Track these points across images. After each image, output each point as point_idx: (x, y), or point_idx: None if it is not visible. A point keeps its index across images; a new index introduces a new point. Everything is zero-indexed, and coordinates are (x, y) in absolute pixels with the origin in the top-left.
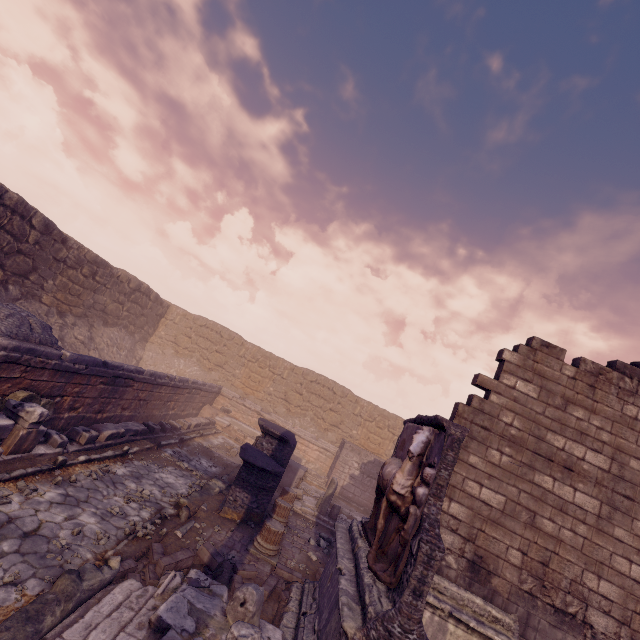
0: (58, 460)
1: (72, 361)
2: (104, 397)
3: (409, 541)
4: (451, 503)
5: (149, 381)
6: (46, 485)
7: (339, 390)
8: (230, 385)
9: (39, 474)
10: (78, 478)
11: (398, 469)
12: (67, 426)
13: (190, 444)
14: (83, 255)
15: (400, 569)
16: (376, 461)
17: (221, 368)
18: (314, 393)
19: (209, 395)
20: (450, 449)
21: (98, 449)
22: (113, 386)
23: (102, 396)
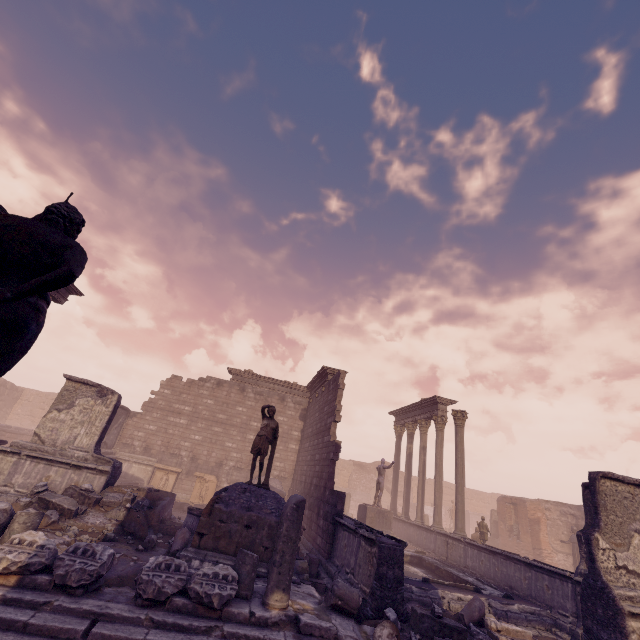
0: None
1: None
2: None
3: None
4: (139, 432)
5: (15, 432)
6: None
7: None
8: None
9: None
10: None
11: None
12: None
13: None
14: None
15: None
16: None
17: None
18: None
19: None
20: None
21: None
22: None
23: None
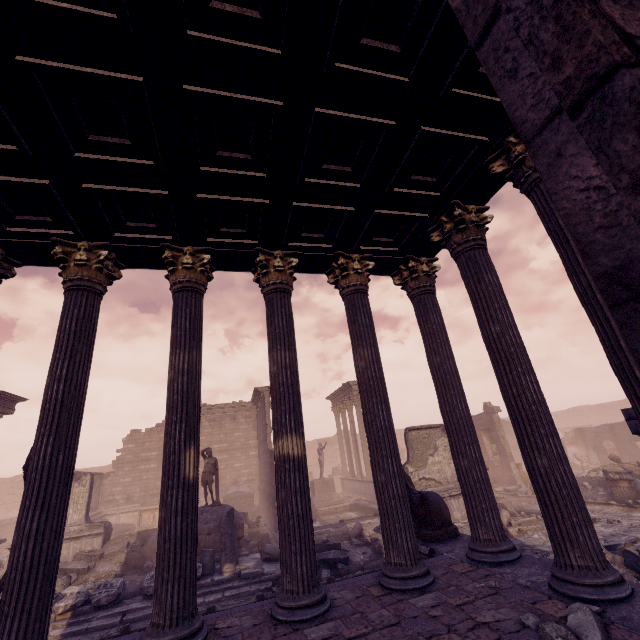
0: None
1: None
2: None
3: None
4: (117, 488)
5: None
6: None
7: None
8: None
9: None
10: None
11: None
12: None
13: None
14: None
15: None
16: None
17: None
18: None
19: None
20: None
21: None
22: None
23: None
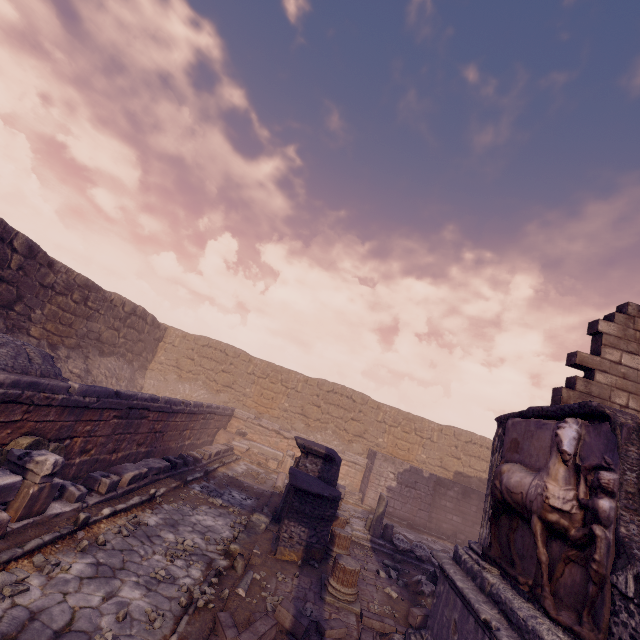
0: (79, 519)
1: (81, 394)
2: (118, 433)
3: (608, 577)
4: None
5: (164, 409)
6: (69, 555)
7: (358, 397)
8: (242, 405)
9: (58, 541)
10: (106, 538)
11: (544, 478)
12: (79, 473)
13: (215, 476)
14: (72, 279)
15: (605, 619)
16: (412, 469)
17: (230, 388)
18: (332, 404)
19: (223, 419)
20: (629, 443)
21: (120, 497)
22: (127, 419)
23: (116, 432)
